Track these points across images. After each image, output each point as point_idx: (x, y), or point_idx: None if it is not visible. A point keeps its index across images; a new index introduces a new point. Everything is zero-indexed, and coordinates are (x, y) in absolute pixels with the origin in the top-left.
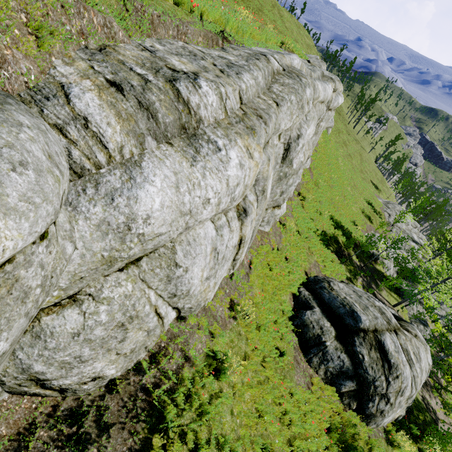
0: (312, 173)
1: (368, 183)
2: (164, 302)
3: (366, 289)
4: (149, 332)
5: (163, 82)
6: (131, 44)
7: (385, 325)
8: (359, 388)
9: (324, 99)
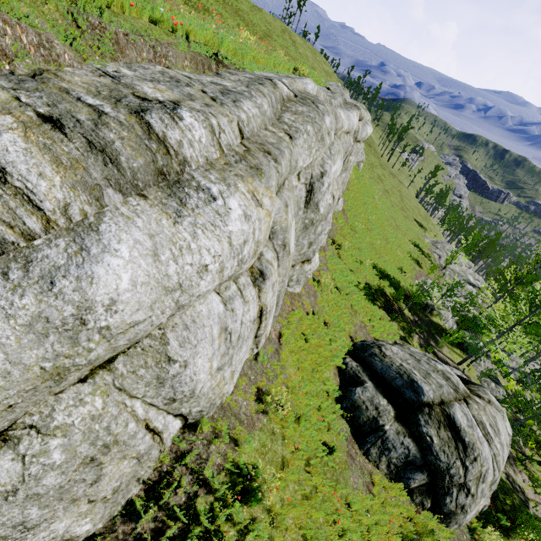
0: (346, 216)
1: (411, 222)
2: (160, 411)
3: (424, 348)
4: (140, 457)
5: (126, 115)
6: (85, 69)
7: (452, 394)
8: (432, 480)
9: (349, 130)
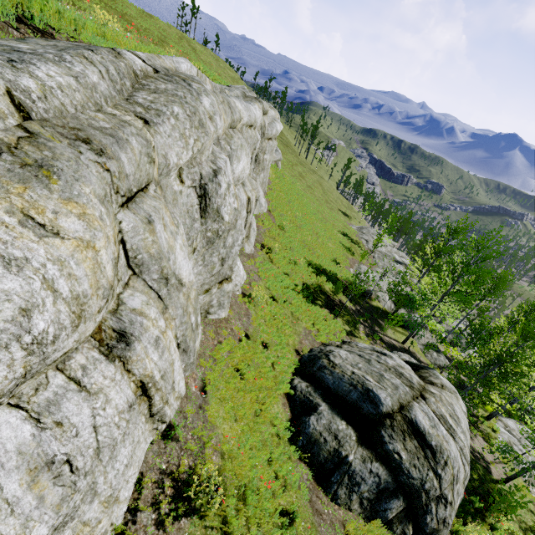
0: (273, 216)
1: (337, 213)
2: None
3: (371, 336)
4: None
5: None
6: None
7: (409, 394)
8: (409, 503)
9: (251, 122)
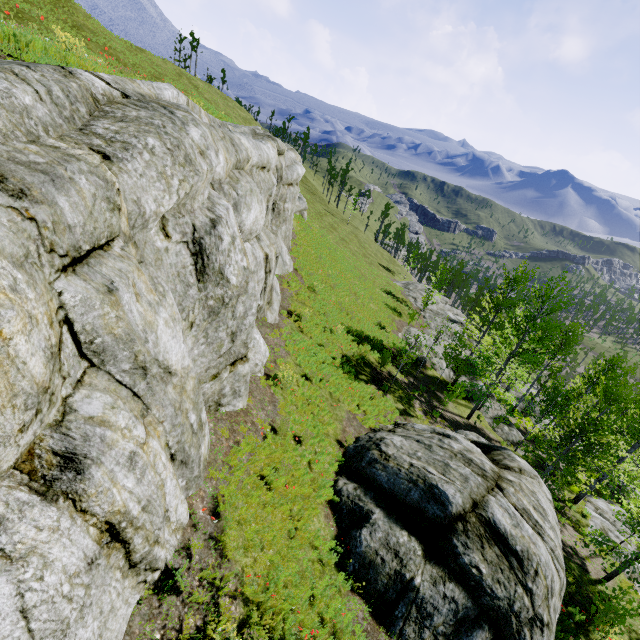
0: (301, 276)
1: (377, 268)
2: None
3: (429, 414)
4: None
5: None
6: None
7: (482, 485)
8: (496, 632)
9: (263, 163)
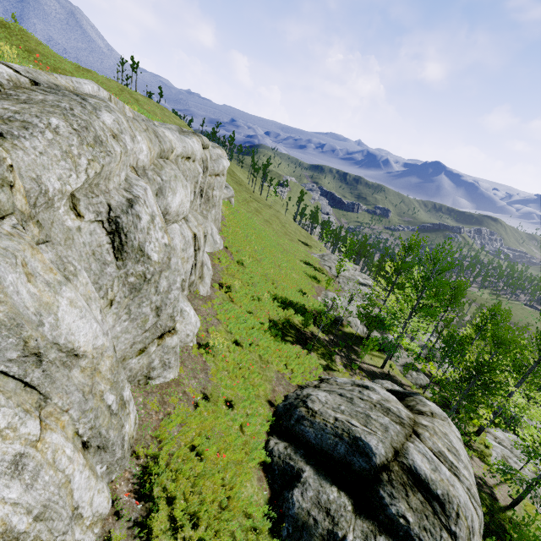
0: (230, 252)
1: (297, 243)
2: None
3: (349, 367)
4: None
5: None
6: None
7: (401, 433)
8: None
9: (188, 154)
